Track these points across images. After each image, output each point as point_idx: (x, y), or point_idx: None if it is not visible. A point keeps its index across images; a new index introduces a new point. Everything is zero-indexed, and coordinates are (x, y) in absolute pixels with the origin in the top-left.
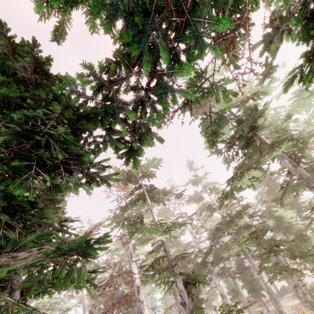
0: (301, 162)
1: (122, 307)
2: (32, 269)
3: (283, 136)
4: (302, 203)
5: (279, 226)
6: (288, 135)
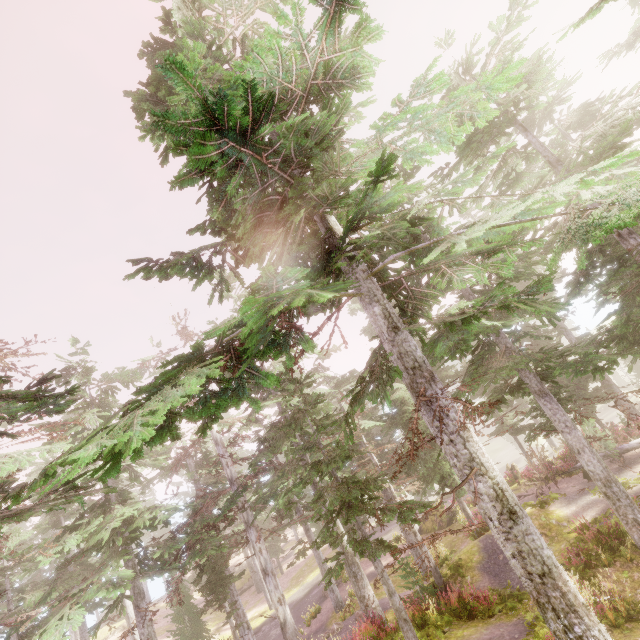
0: (418, 314)
1: (16, 639)
2: None
3: (391, 233)
4: (445, 370)
5: (396, 420)
6: (402, 232)
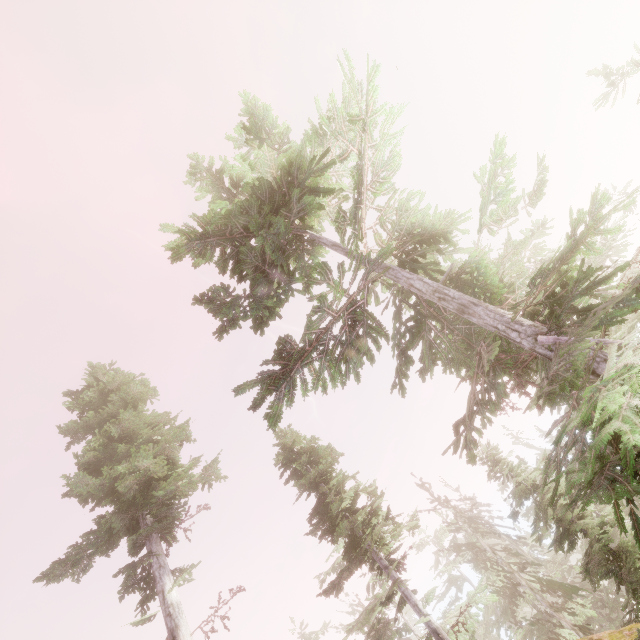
0: None
1: None
2: None
3: None
4: None
5: None
6: None
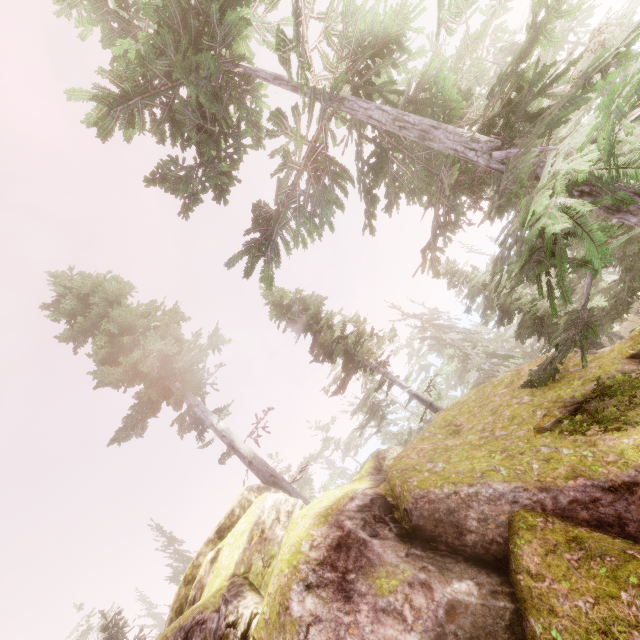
0: None
1: None
2: None
3: None
4: None
5: None
6: None
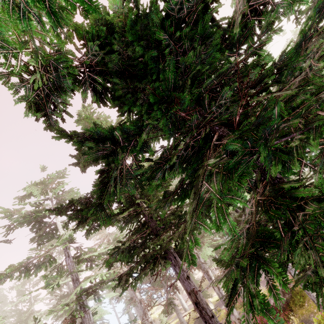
0: None
1: (163, 281)
2: (92, 265)
3: None
4: None
5: None
6: None
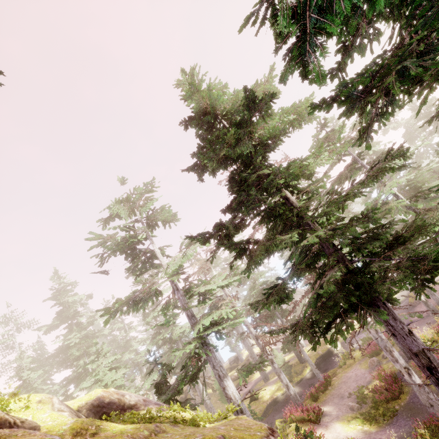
0: None
1: (280, 316)
2: (204, 299)
3: None
4: None
5: None
6: None
